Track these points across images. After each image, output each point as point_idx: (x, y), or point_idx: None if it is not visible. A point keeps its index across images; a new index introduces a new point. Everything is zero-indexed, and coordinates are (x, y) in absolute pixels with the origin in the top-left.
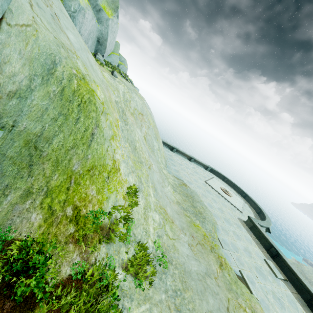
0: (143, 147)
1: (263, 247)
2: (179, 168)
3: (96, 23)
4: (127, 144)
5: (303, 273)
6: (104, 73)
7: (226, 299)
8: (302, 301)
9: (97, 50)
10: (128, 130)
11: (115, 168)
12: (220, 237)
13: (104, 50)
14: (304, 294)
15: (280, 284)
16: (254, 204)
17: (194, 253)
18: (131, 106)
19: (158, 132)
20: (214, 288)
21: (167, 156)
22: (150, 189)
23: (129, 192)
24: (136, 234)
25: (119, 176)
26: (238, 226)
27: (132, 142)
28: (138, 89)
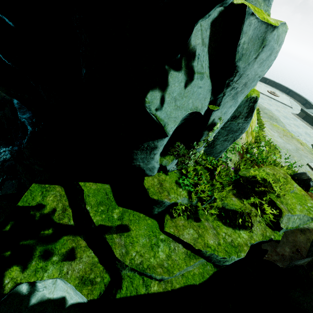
0: None
1: None
2: None
3: None
4: None
5: None
6: None
7: (312, 158)
8: None
9: None
10: None
11: None
12: (289, 130)
13: None
14: None
15: None
16: (299, 97)
17: (285, 141)
18: None
19: None
20: (304, 154)
21: None
22: None
23: (258, 113)
24: None
25: None
26: (294, 119)
27: None
28: None
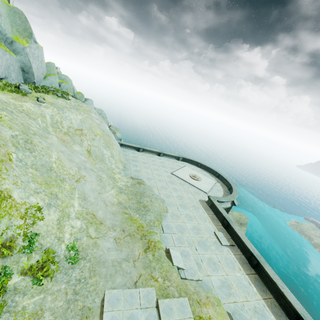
0: (66, 164)
1: (220, 221)
2: (142, 167)
3: (12, 55)
4: (32, 169)
5: (303, 232)
6: (26, 103)
7: (138, 275)
8: (244, 260)
9: (25, 79)
10: (36, 156)
11: (2, 197)
12: (164, 224)
13: (33, 77)
14: (247, 253)
15: (223, 250)
16: (226, 182)
17: (119, 245)
18: (64, 126)
19: (110, 140)
20: (128, 269)
21: (131, 159)
22: (75, 200)
23: (27, 212)
24: (44, 244)
25: (10, 202)
26: (196, 207)
27: (45, 165)
28: (92, 100)
